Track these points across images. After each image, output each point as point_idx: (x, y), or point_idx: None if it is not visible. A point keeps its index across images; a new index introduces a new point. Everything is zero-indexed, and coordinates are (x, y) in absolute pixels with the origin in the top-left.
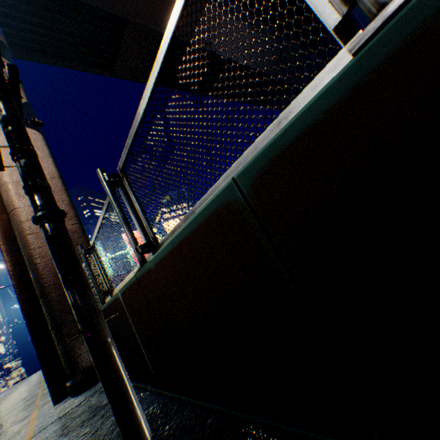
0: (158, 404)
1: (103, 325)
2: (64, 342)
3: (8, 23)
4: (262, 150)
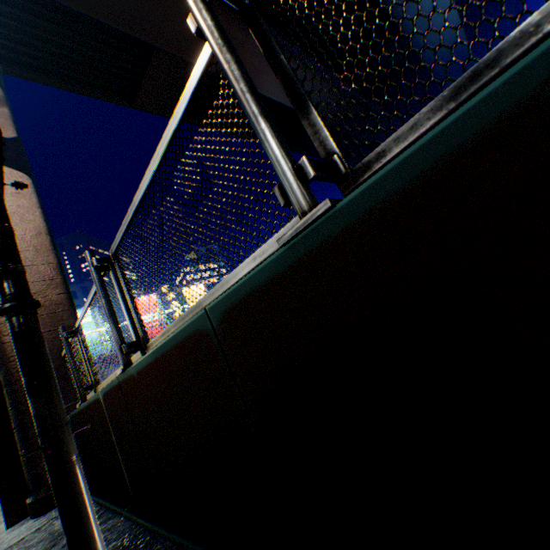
0: (129, 534)
1: (69, 440)
2: (29, 445)
3: (5, 34)
4: (227, 292)
